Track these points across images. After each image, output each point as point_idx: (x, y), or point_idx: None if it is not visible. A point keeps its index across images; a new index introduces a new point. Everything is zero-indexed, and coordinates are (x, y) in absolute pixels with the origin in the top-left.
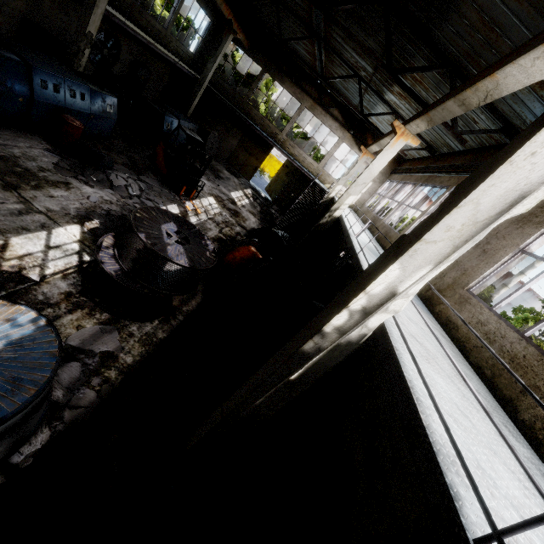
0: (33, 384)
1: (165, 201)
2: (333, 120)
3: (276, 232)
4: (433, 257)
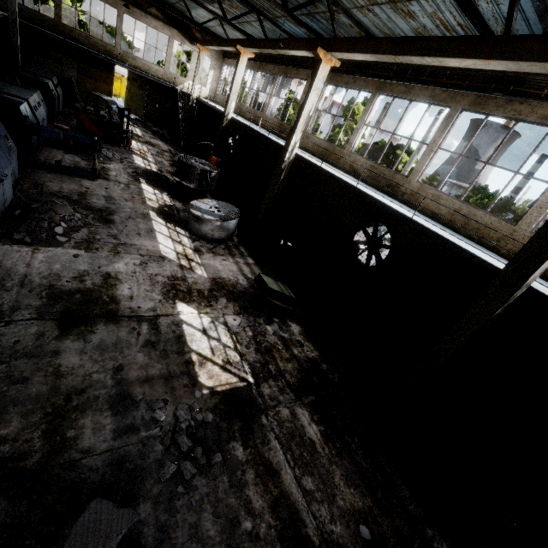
0: (233, 207)
1: (129, 156)
2: (155, 19)
3: (207, 144)
4: (300, 131)
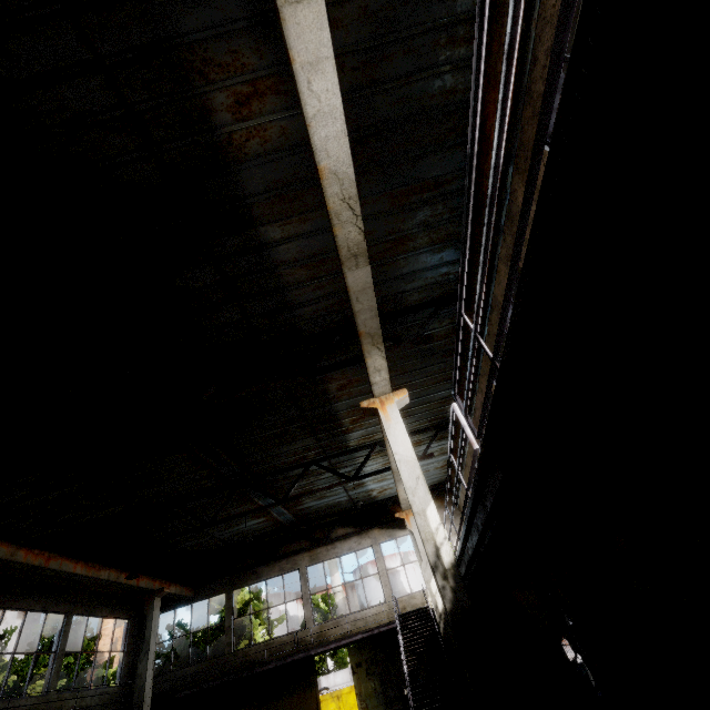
0: None
1: None
2: (346, 540)
3: None
4: None
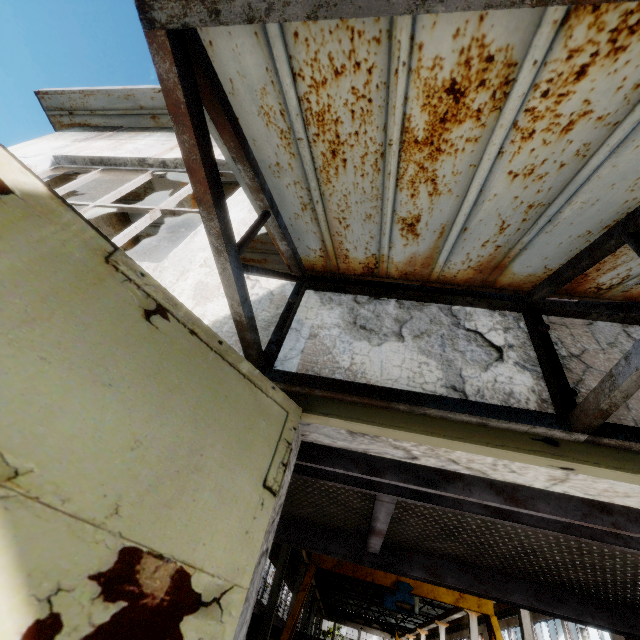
0: None
1: None
2: (376, 629)
3: None
4: None
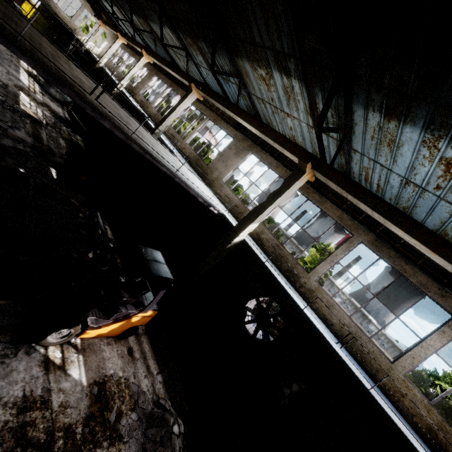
0: None
1: None
2: None
3: None
4: (127, 80)
